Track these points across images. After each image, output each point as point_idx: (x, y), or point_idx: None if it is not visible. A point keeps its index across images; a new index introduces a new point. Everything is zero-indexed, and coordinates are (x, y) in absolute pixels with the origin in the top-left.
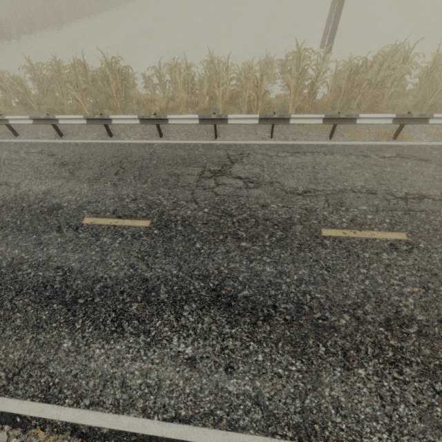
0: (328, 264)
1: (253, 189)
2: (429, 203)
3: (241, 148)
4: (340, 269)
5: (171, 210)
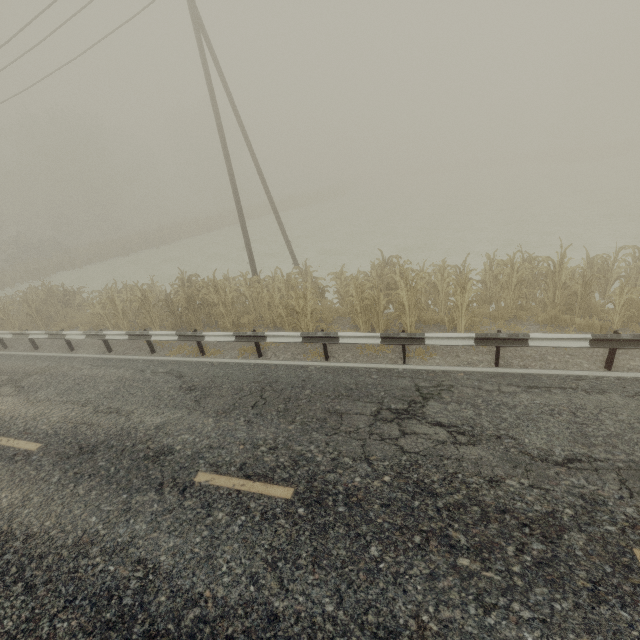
0: None
1: (9, 397)
2: (109, 417)
3: (67, 360)
4: None
5: None
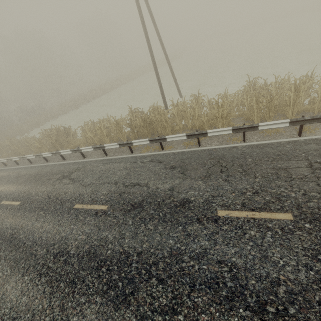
0: (62, 222)
1: (70, 184)
2: (136, 188)
3: (87, 163)
4: (64, 225)
5: (32, 197)
